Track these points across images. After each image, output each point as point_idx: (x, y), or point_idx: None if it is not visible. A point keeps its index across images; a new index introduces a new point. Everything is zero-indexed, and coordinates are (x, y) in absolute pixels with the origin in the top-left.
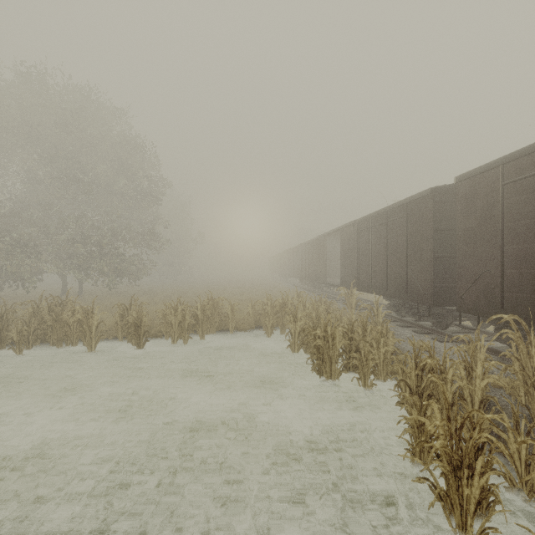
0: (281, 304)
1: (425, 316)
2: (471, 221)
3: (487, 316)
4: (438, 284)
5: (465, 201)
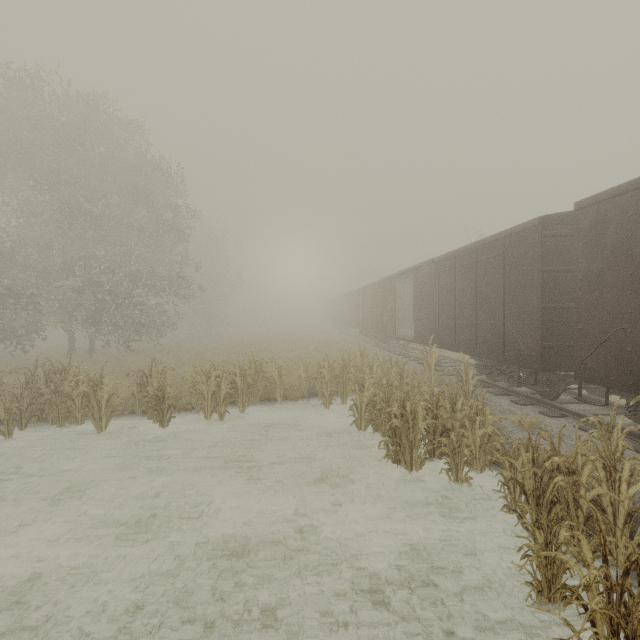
0: (341, 367)
1: (531, 384)
2: (598, 261)
3: (621, 388)
4: (547, 343)
5: (588, 235)
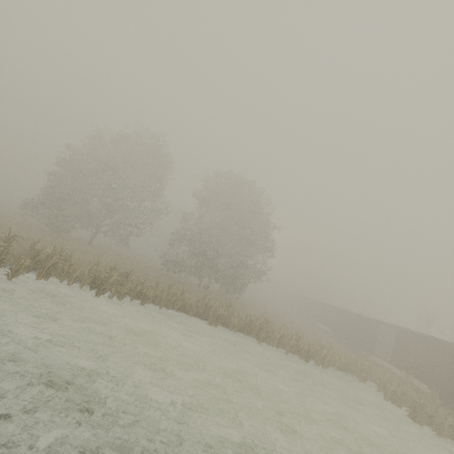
0: (368, 366)
1: None
2: None
3: None
4: None
5: None
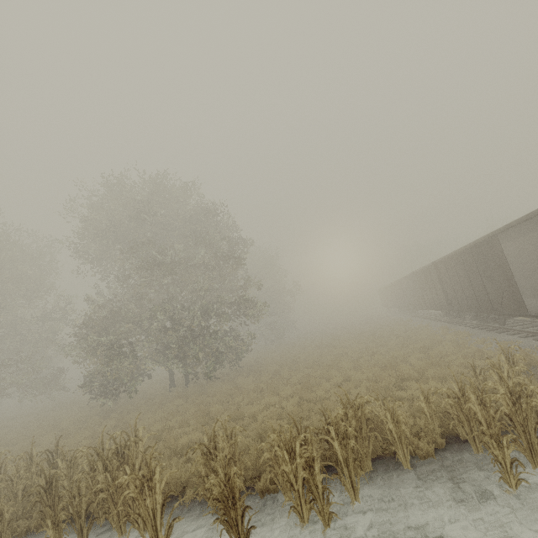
0: (507, 398)
1: None
2: None
3: None
4: None
5: None
